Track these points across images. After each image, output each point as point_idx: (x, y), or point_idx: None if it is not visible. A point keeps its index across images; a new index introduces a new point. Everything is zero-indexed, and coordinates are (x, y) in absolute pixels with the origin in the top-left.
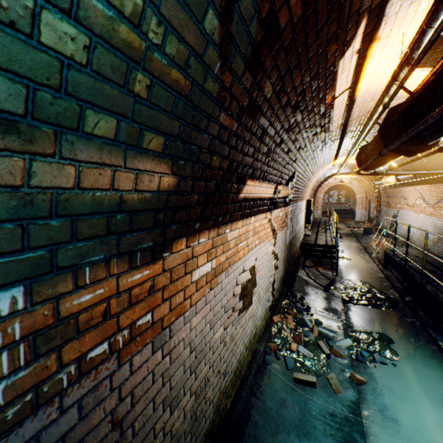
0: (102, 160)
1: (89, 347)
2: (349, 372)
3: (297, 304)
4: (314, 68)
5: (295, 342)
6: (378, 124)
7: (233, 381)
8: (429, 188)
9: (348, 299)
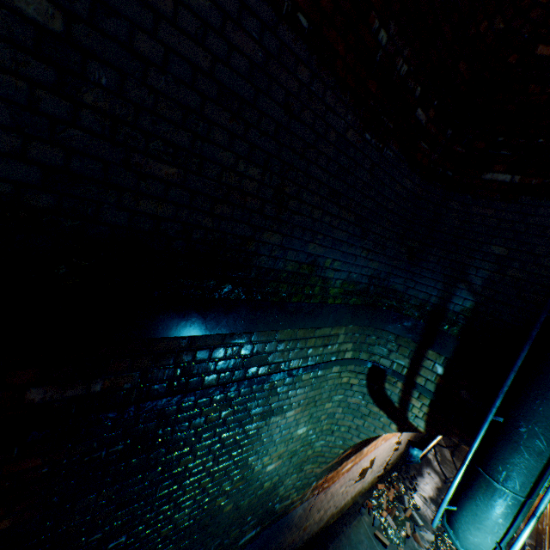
0: (337, 457)
1: (315, 491)
2: None
3: (406, 481)
4: None
5: (387, 511)
6: None
7: (338, 512)
8: None
9: None
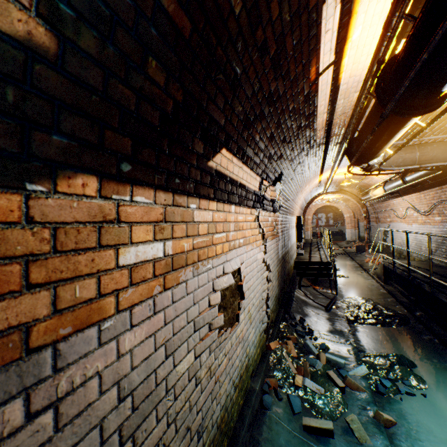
0: None
1: None
2: (373, 410)
3: (298, 328)
4: (294, 3)
5: (300, 375)
6: (371, 95)
7: (216, 441)
8: (418, 196)
9: (353, 318)
